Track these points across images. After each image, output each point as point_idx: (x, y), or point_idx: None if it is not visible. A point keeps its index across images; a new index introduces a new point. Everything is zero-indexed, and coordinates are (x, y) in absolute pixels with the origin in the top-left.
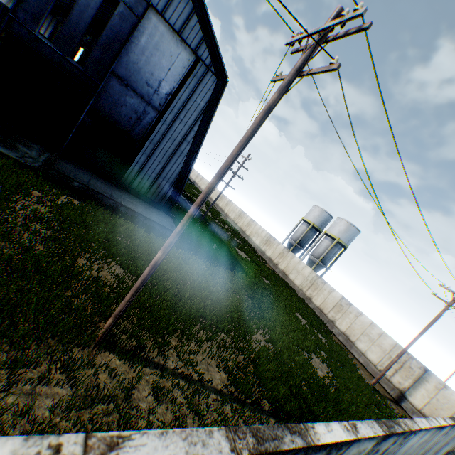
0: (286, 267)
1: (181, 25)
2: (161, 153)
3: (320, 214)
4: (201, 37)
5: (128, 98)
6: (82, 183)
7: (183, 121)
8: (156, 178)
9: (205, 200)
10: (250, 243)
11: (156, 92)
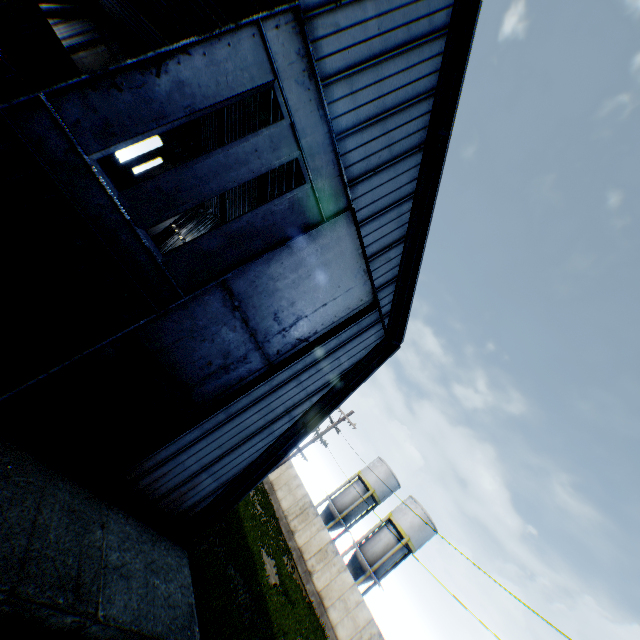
0: (328, 587)
1: (378, 249)
2: (234, 429)
3: (386, 478)
4: (395, 274)
5: (225, 329)
6: (2, 587)
7: (303, 384)
8: (197, 473)
9: None
10: (272, 500)
11: (283, 332)
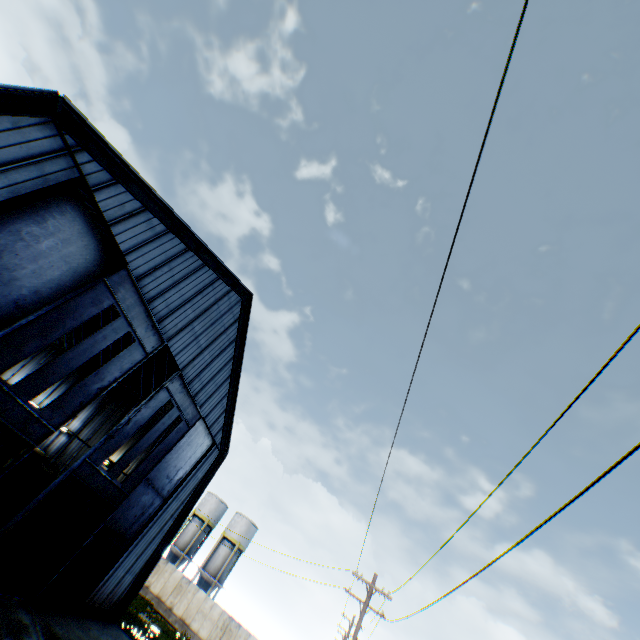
0: (187, 610)
1: (213, 421)
2: (145, 541)
3: (217, 506)
4: (222, 425)
5: (144, 496)
6: None
7: (180, 498)
8: (124, 575)
9: None
10: None
11: (171, 480)
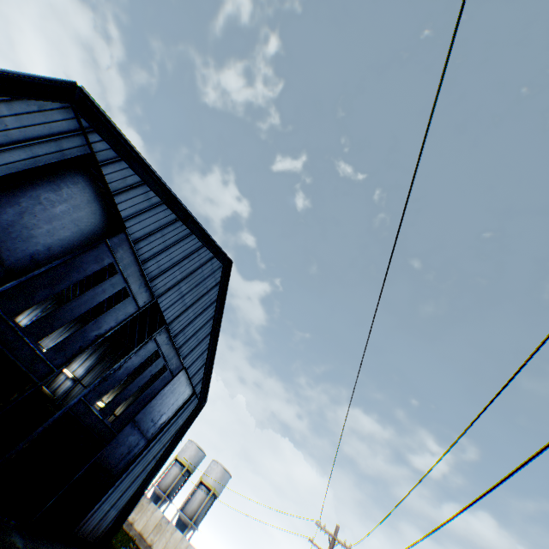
0: (165, 548)
1: (194, 373)
2: (129, 478)
3: (196, 453)
4: (202, 377)
5: (131, 436)
6: None
7: (162, 440)
8: (109, 509)
9: None
10: None
11: (155, 424)
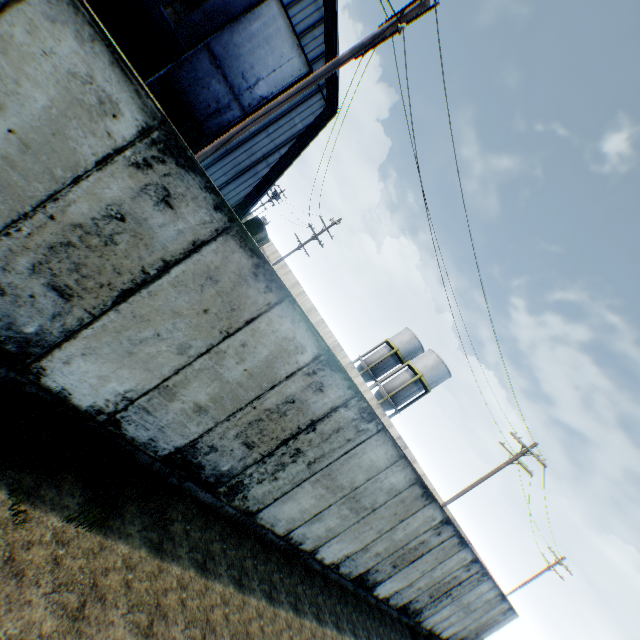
0: None
1: (304, 29)
2: (231, 163)
3: (409, 340)
4: (323, 52)
5: (214, 82)
6: None
7: (271, 137)
8: None
9: (245, 130)
10: None
11: (250, 90)
